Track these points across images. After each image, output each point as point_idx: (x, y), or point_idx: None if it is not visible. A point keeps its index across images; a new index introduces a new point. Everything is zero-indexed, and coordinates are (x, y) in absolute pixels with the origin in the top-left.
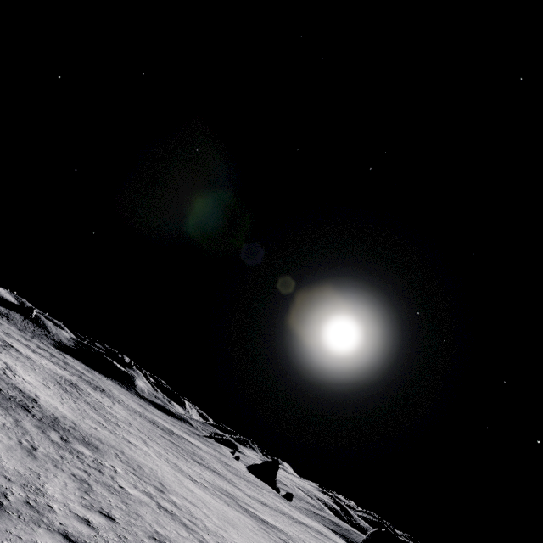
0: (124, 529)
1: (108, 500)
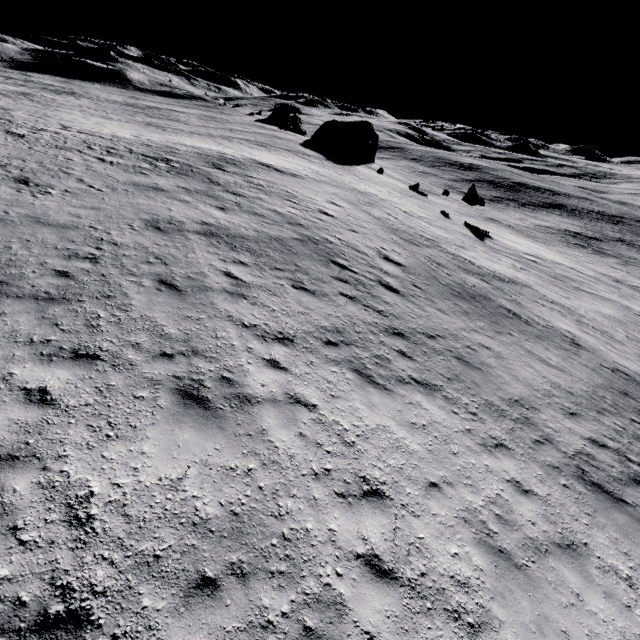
0: None
1: None
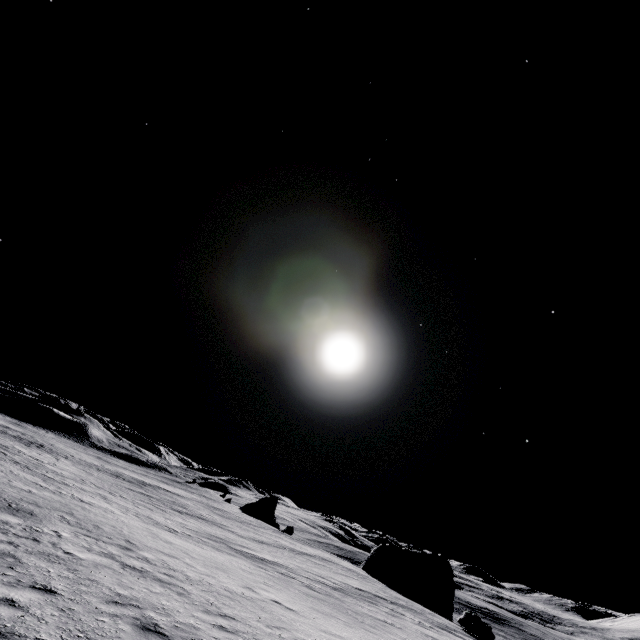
0: (69, 600)
1: (45, 571)
